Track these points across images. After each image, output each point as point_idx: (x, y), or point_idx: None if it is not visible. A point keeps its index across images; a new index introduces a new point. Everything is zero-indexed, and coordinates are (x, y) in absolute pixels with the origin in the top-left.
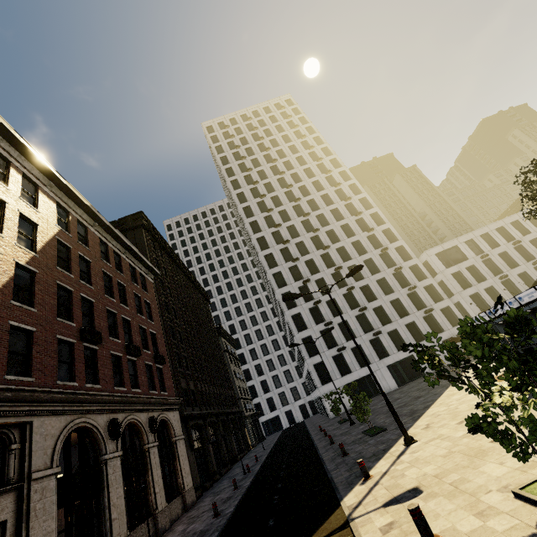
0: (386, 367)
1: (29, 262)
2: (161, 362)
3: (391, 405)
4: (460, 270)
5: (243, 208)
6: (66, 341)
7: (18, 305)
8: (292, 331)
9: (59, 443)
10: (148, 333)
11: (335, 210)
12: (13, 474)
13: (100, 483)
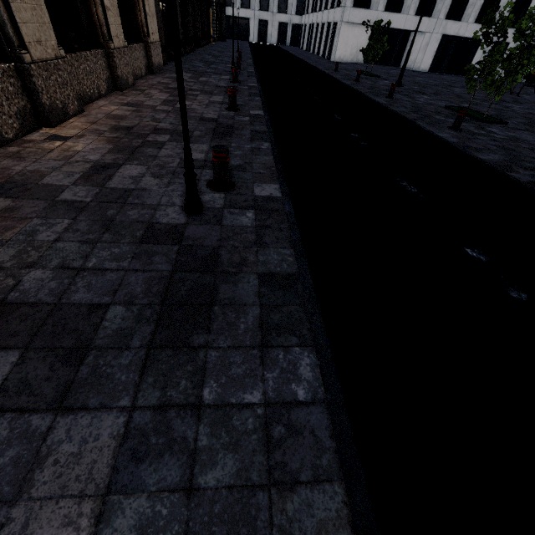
0: (440, 36)
1: None
2: None
3: None
4: None
5: None
6: None
7: None
8: None
9: None
10: None
11: None
12: None
13: None
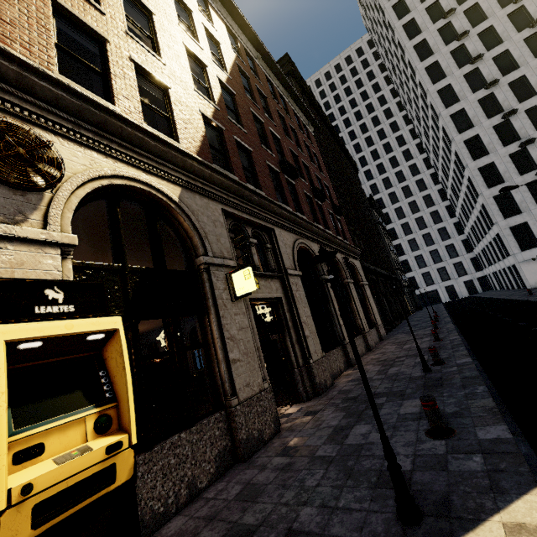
0: None
1: (226, 82)
2: (340, 212)
3: None
4: None
5: (403, 26)
6: (273, 169)
7: (234, 123)
8: (477, 189)
9: (295, 253)
10: (322, 184)
11: None
12: (274, 267)
13: (324, 297)
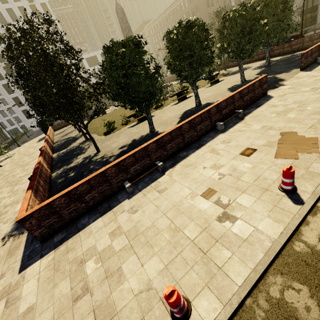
0: None
1: None
2: None
3: (14, 140)
4: (95, 69)
5: None
6: None
7: None
8: (5, 93)
9: None
10: None
11: (22, 7)
12: None
13: None
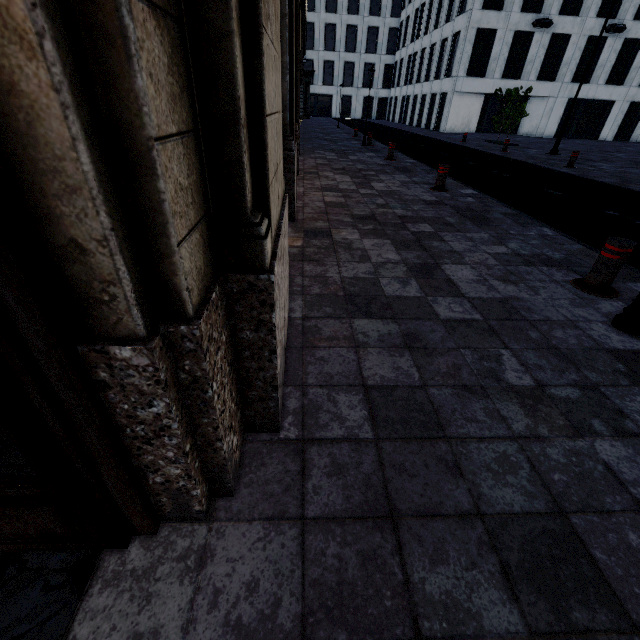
0: (566, 100)
1: None
2: None
3: None
4: None
5: None
6: None
7: None
8: None
9: None
10: None
11: None
12: None
13: None
